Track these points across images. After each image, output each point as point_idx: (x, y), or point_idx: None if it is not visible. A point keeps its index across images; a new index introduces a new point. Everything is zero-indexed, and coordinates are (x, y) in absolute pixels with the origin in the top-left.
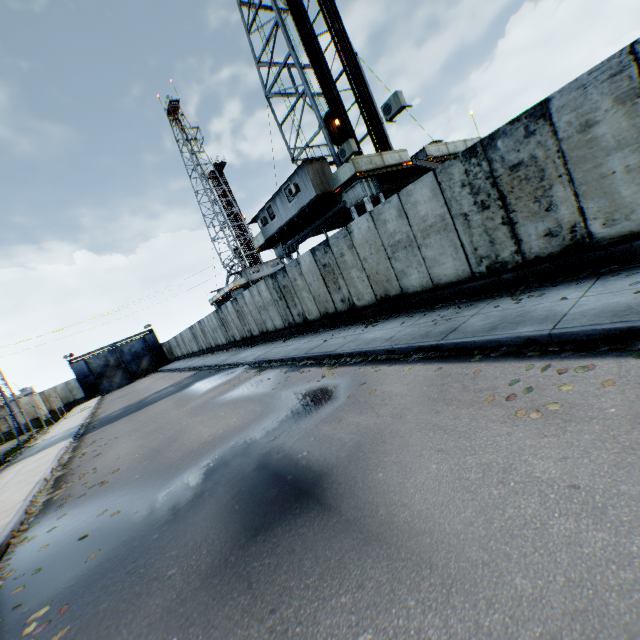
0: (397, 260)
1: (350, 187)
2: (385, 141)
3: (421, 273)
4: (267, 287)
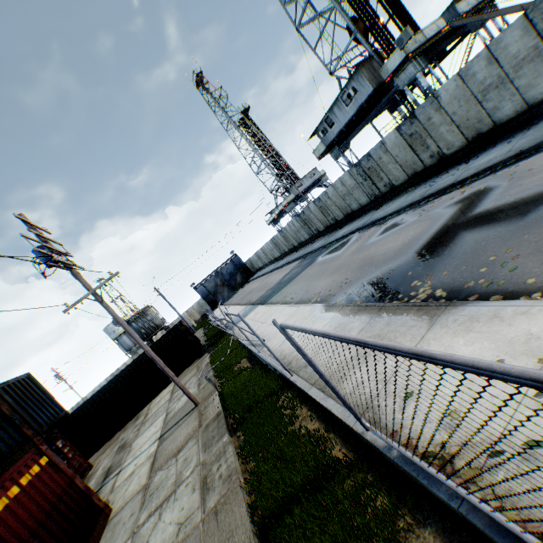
0: (487, 101)
1: (401, 71)
2: (410, 21)
3: (513, 102)
4: (351, 176)
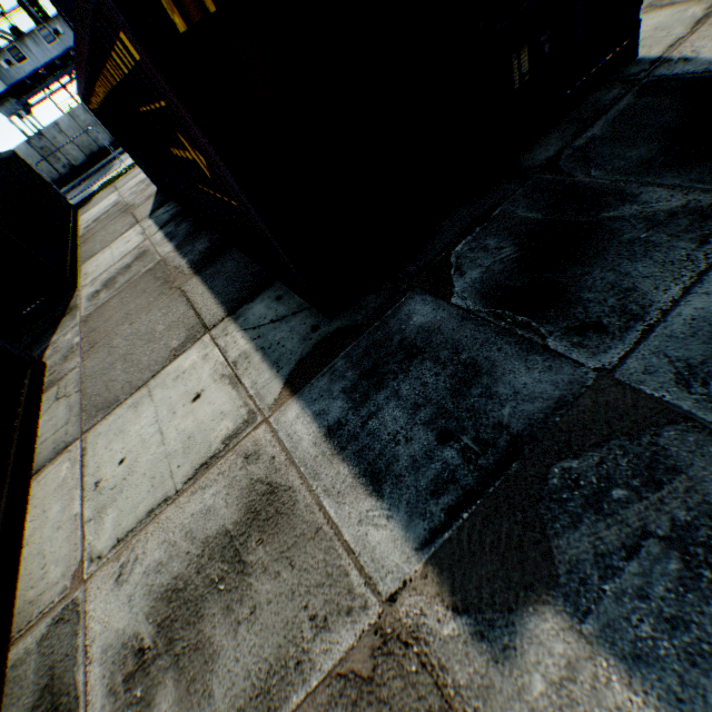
0: None
1: None
2: None
3: None
4: None
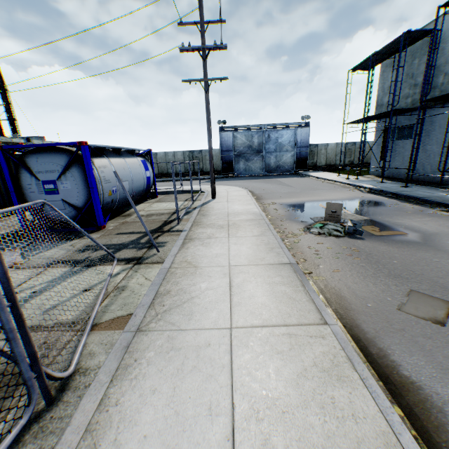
0: None
1: None
2: (17, 129)
3: None
4: None
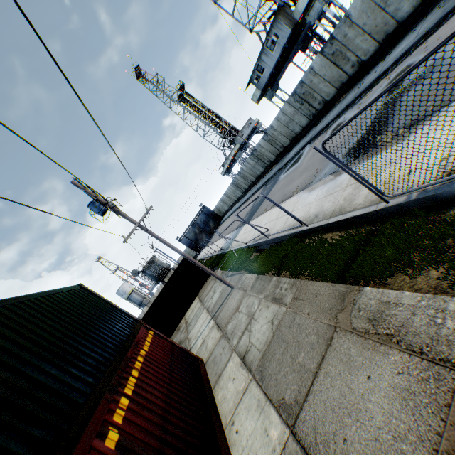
0: (389, 6)
1: (310, 10)
2: None
3: (410, 0)
4: (289, 105)
